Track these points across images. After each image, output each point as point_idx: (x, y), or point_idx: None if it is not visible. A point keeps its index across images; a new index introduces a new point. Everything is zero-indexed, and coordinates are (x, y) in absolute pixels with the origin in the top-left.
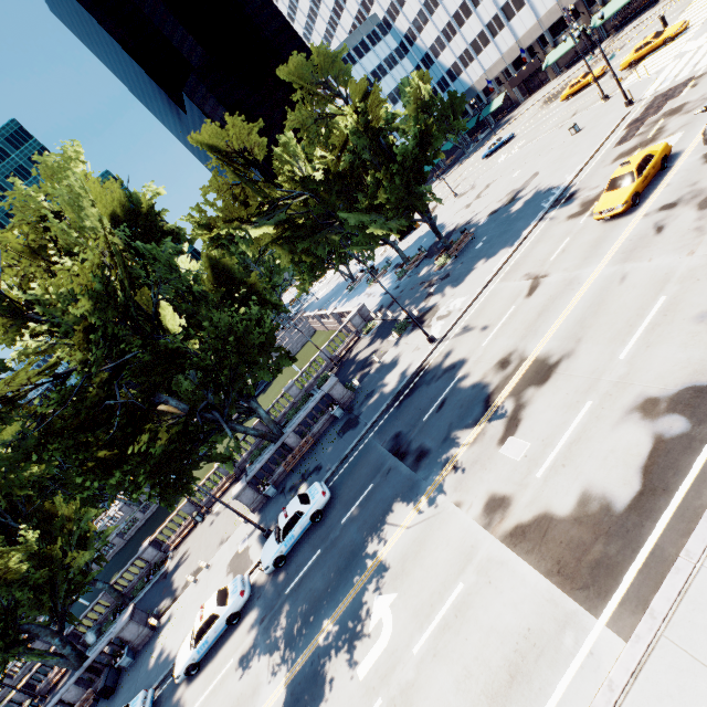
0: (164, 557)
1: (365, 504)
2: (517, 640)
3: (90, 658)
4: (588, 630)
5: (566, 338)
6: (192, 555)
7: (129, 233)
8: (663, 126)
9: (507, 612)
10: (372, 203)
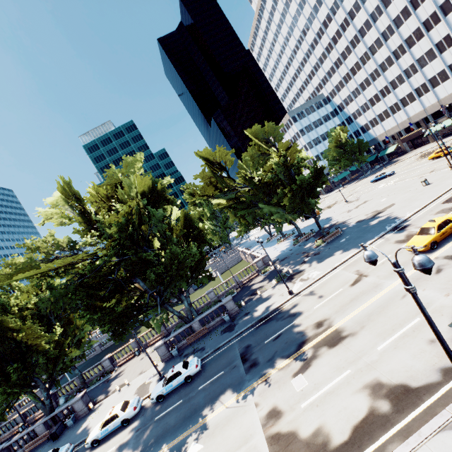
0: (112, 368)
1: (214, 382)
2: None
3: (55, 412)
4: None
5: (357, 322)
6: (125, 374)
7: (146, 201)
8: None
9: None
10: (280, 202)
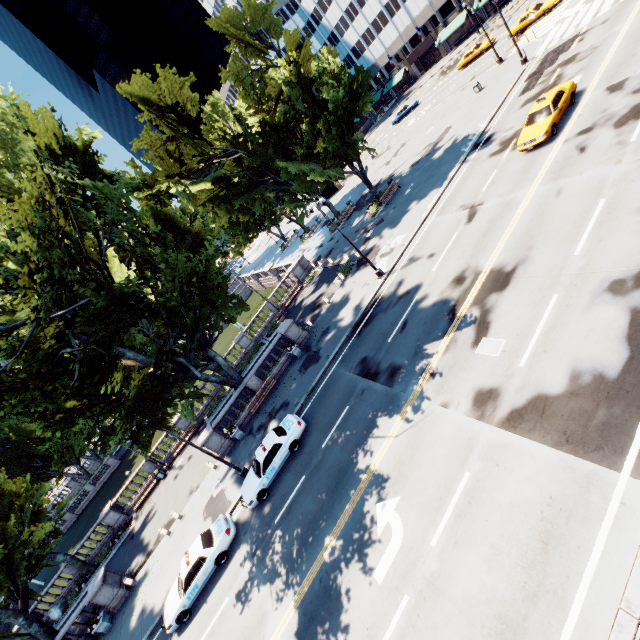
0: (127, 519)
1: (344, 425)
2: (541, 509)
3: (61, 632)
4: (613, 484)
5: (516, 249)
6: (160, 510)
7: (73, 167)
8: (561, 73)
9: (523, 487)
10: (309, 154)
